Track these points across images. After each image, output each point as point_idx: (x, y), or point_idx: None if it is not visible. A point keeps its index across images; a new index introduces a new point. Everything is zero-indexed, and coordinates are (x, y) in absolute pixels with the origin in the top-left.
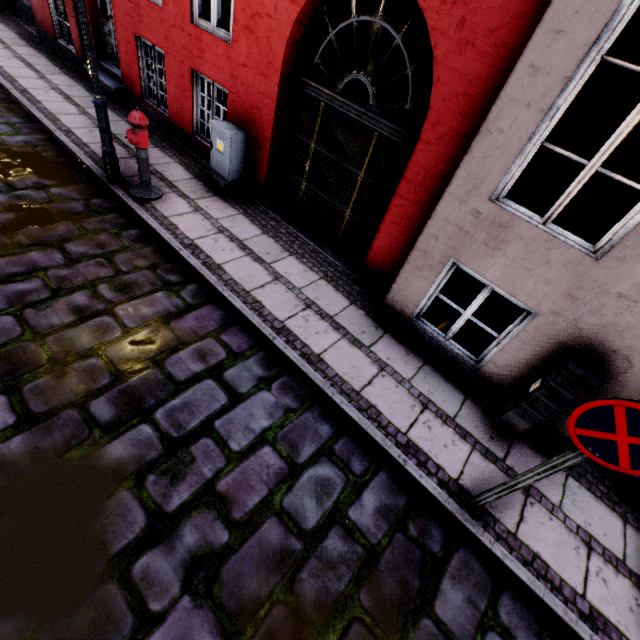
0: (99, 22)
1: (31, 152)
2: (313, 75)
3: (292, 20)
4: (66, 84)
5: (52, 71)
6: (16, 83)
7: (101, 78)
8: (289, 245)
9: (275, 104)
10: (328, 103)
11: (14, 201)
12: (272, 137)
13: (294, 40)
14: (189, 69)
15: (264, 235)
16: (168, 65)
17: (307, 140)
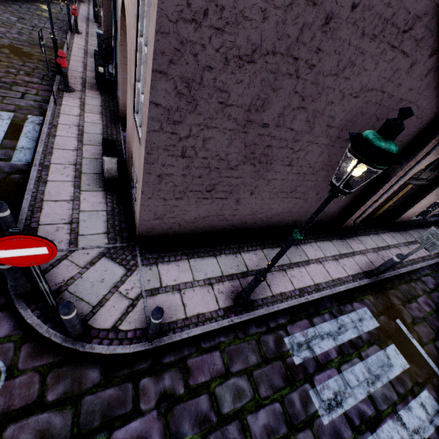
0: None
1: None
2: None
3: None
4: None
5: None
6: None
7: None
8: None
9: None
10: None
11: None
12: None
13: None
14: None
15: None
16: None
17: None
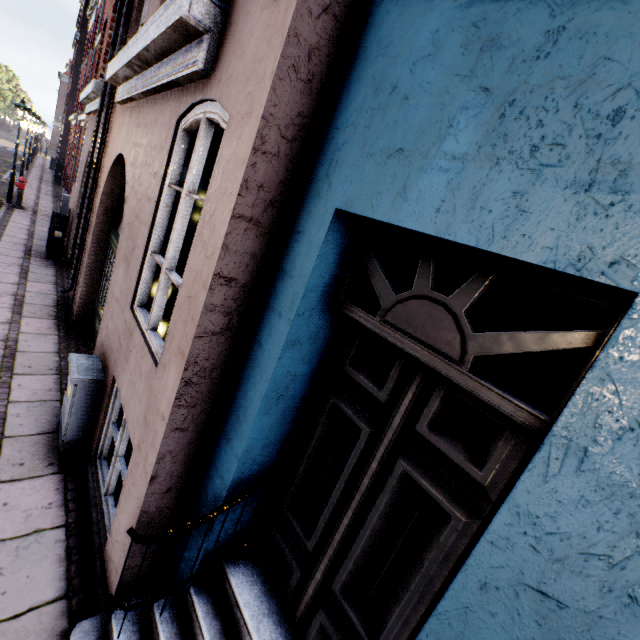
0: None
1: None
2: None
3: None
4: (47, 197)
5: (48, 195)
6: None
7: None
8: None
9: None
10: None
11: None
12: None
13: None
14: None
15: None
16: None
17: None
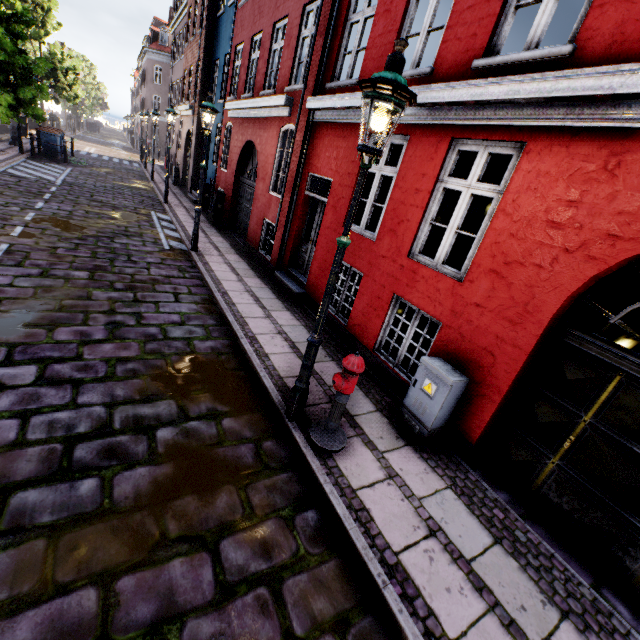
0: (299, 242)
1: (214, 361)
2: (602, 334)
3: (585, 275)
4: (257, 286)
5: (249, 274)
6: (220, 285)
7: (287, 283)
8: (547, 581)
9: (526, 356)
10: (638, 376)
11: (181, 439)
12: (507, 389)
13: (575, 293)
14: (390, 293)
15: (497, 546)
16: (363, 285)
17: (573, 407)
